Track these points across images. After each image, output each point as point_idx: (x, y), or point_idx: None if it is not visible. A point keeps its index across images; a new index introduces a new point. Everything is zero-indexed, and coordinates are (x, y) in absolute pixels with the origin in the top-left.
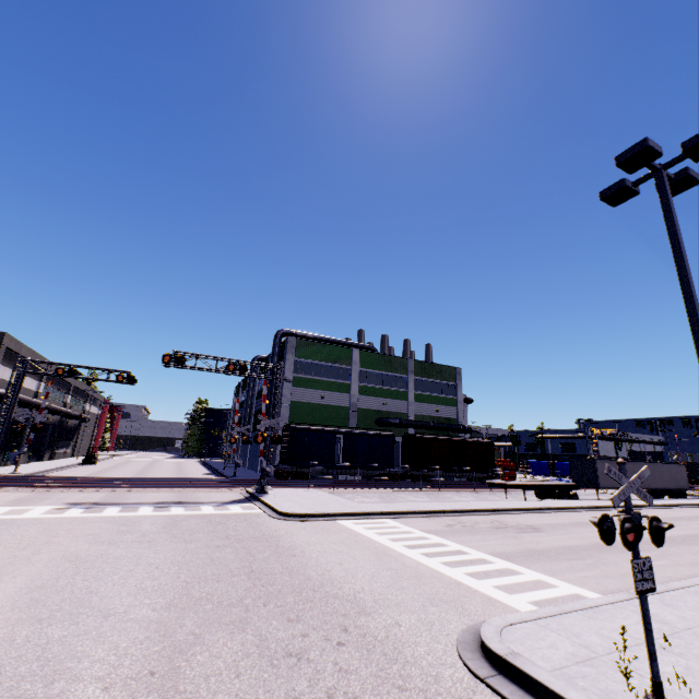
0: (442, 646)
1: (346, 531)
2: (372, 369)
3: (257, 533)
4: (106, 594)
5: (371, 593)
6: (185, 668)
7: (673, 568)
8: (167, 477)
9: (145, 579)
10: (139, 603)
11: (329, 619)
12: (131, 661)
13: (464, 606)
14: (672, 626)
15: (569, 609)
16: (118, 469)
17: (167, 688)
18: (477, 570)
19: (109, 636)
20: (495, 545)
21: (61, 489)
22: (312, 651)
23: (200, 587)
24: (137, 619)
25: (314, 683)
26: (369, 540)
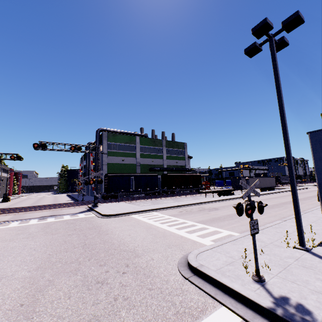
0: (171, 266)
1: (134, 219)
2: (146, 145)
3: (90, 226)
4: (2, 267)
5: (142, 247)
6: (41, 299)
7: (267, 218)
8: (47, 204)
9: (27, 256)
10: (21, 269)
11: (120, 262)
12: (10, 300)
13: (183, 246)
14: (265, 243)
15: (226, 242)
16: (22, 202)
17: (29, 311)
18: (190, 230)
19: (0, 289)
20: (199, 218)
21: None
22: (110, 279)
23: (56, 256)
24: (18, 278)
25: (108, 294)
26: (144, 222)
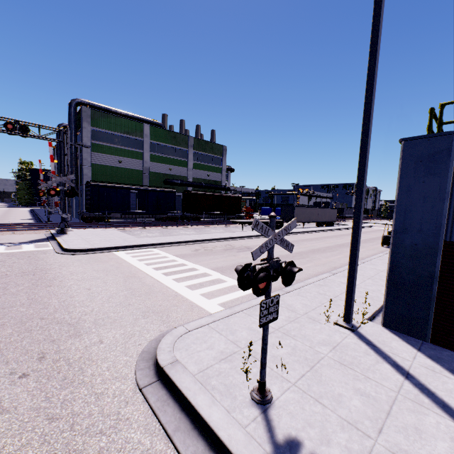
0: (128, 357)
1: (115, 260)
2: (161, 142)
3: (29, 268)
4: None
5: (97, 314)
6: None
7: (313, 268)
8: None
9: None
10: None
11: (33, 349)
12: None
13: (169, 315)
14: (297, 313)
15: (238, 310)
16: None
17: None
18: (196, 283)
19: None
20: (219, 262)
21: None
22: None
23: None
24: None
25: None
26: (129, 266)
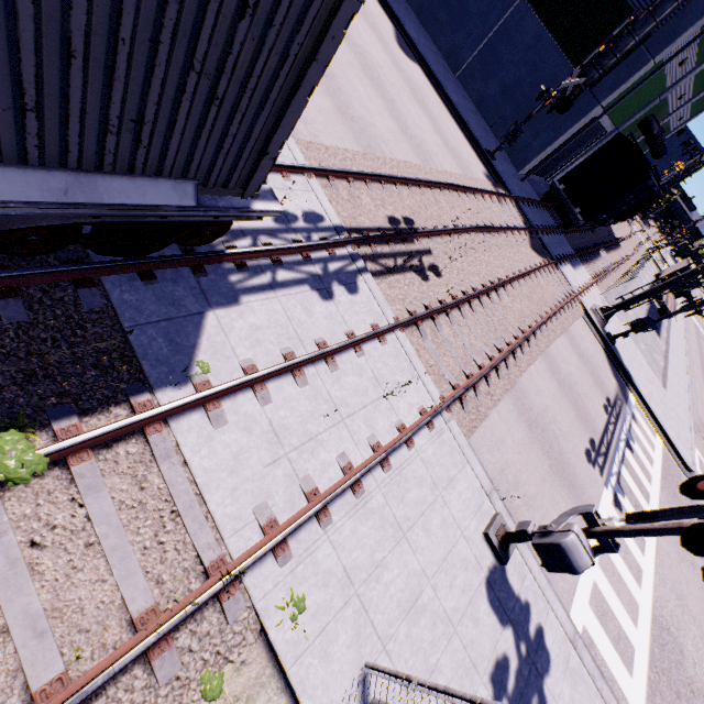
0: None
1: None
2: None
3: None
4: None
5: None
6: None
7: None
8: (476, 188)
9: None
10: None
11: None
12: None
13: None
14: None
15: None
16: None
17: None
18: None
19: None
20: None
21: (511, 356)
22: None
23: None
24: None
25: None
26: None
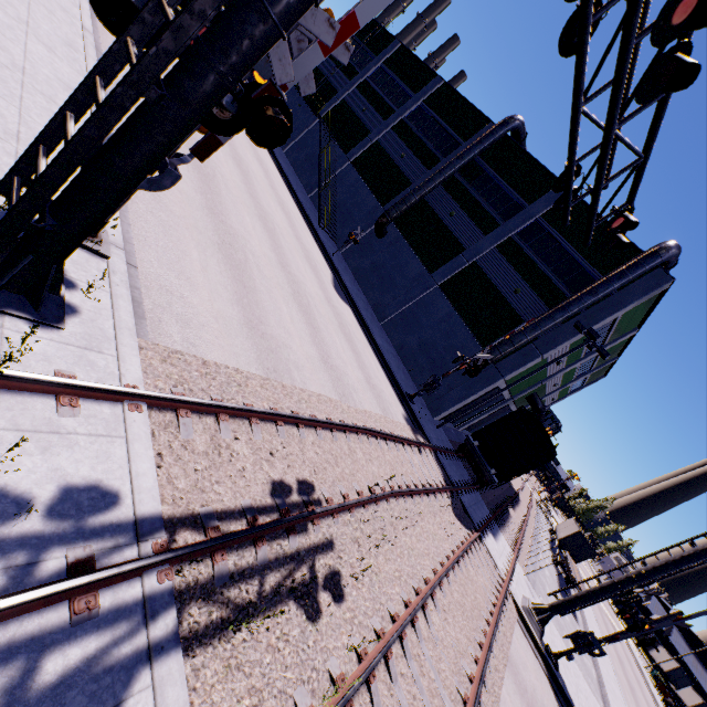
0: None
1: None
2: None
3: None
4: None
5: None
6: None
7: None
8: (398, 436)
9: None
10: None
11: None
12: None
13: None
14: None
15: None
16: None
17: None
18: None
19: None
20: None
21: None
22: None
23: None
24: None
25: None
26: None
